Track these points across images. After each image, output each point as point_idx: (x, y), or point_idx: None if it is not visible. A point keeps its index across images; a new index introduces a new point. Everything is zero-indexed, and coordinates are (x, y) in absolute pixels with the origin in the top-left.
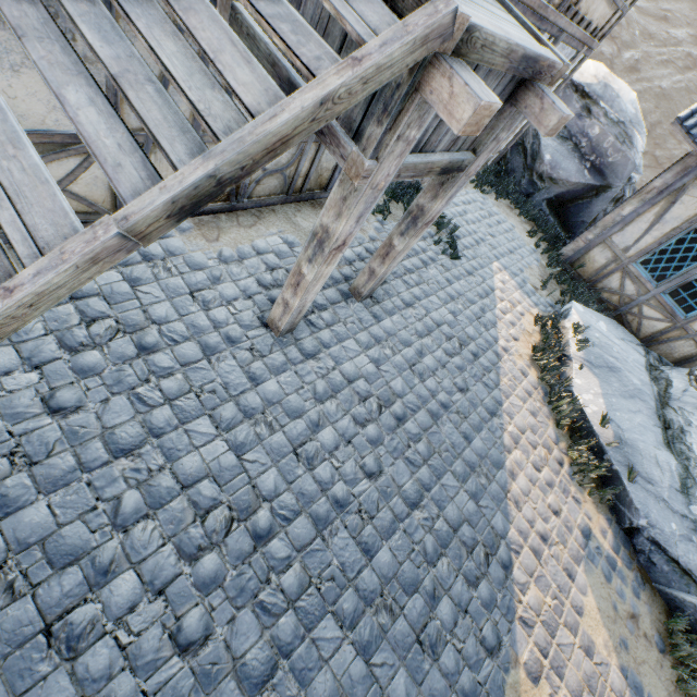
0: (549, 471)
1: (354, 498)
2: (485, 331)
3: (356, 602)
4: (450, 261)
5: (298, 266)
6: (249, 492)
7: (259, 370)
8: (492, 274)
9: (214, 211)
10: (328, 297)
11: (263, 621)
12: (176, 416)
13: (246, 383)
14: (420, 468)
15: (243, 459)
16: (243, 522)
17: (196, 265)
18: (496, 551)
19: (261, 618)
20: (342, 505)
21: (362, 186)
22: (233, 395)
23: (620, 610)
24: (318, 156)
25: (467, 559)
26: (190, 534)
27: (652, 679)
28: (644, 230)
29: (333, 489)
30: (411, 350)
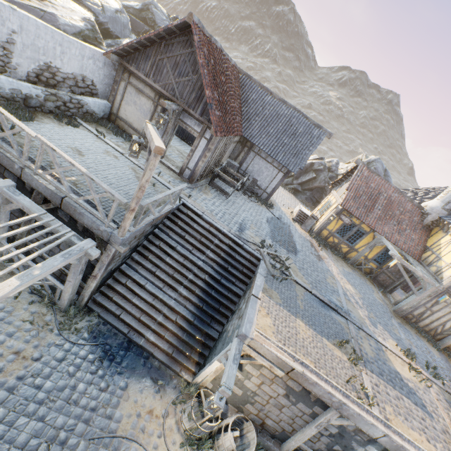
0: None
1: None
2: None
3: None
4: None
5: None
6: None
7: None
8: None
9: None
10: None
11: None
12: None
13: None
14: None
15: None
16: None
17: None
18: None
19: None
20: None
21: None
22: None
23: None
24: None
25: None
26: None
27: None
28: None
29: None
30: None
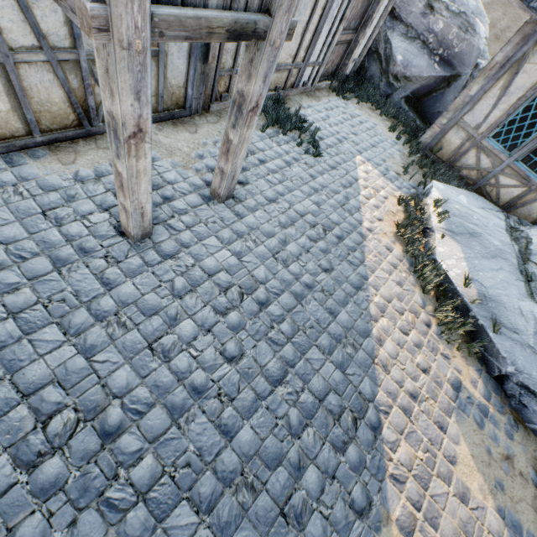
0: (417, 333)
1: (213, 383)
2: (349, 216)
3: (214, 485)
4: (313, 159)
5: (115, 165)
6: (98, 392)
7: (114, 275)
8: (356, 167)
9: (69, 137)
10: (189, 202)
11: (108, 518)
12: (20, 328)
13: (99, 289)
14: (284, 347)
15: (92, 360)
16: (90, 422)
17: (50, 186)
18: (364, 415)
19: (107, 515)
20: (200, 392)
21: (110, 47)
22: (84, 301)
23: (494, 453)
24: (161, 72)
25: (334, 426)
26: (28, 441)
27: (531, 515)
28: (492, 105)
29: (191, 377)
30: (274, 240)
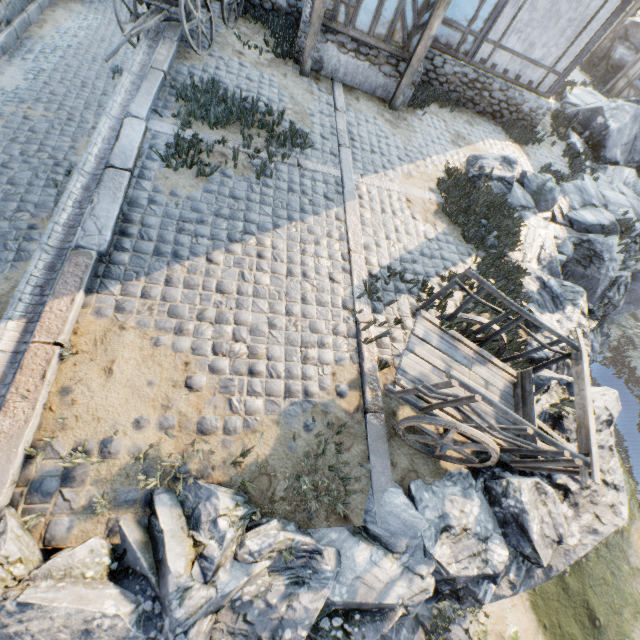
0: None
1: None
2: None
3: None
4: None
5: None
6: None
7: None
8: None
9: None
10: None
11: None
12: None
13: None
14: None
15: None
16: None
17: None
18: None
19: None
20: None
21: None
22: None
23: None
24: None
25: None
26: None
27: None
28: None
29: None
30: None
